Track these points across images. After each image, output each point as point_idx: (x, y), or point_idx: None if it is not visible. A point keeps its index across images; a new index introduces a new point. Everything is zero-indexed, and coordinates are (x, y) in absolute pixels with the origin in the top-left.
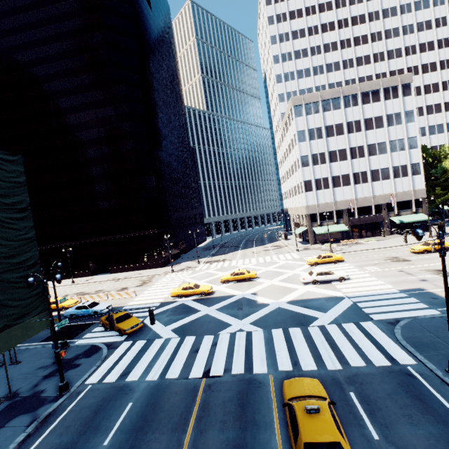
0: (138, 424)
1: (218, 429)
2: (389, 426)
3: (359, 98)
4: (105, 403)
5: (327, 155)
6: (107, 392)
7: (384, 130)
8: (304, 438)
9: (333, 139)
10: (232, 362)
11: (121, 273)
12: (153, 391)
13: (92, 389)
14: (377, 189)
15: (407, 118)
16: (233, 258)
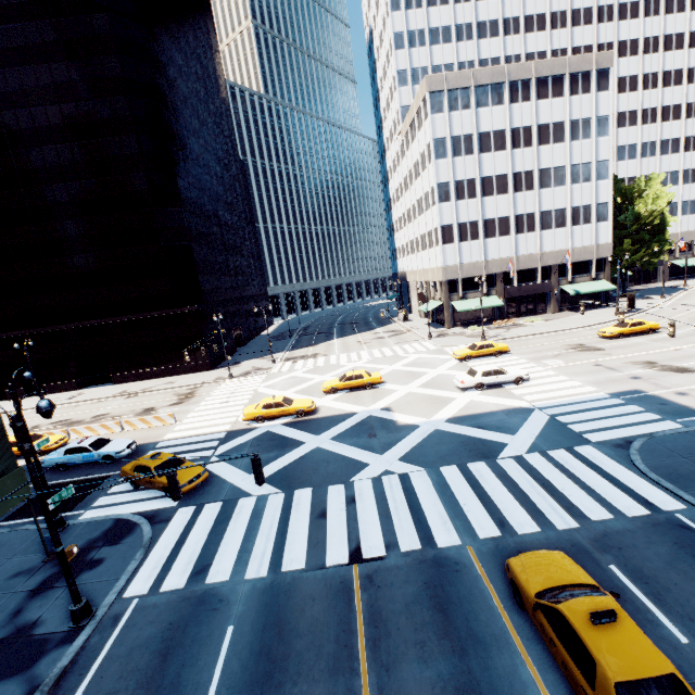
0: (259, 669)
1: (415, 658)
2: (694, 617)
3: (533, 88)
4: (178, 634)
5: (479, 183)
6: (175, 610)
7: (564, 147)
8: (611, 675)
9: (489, 157)
10: (394, 530)
11: (135, 382)
12: (266, 598)
13: (141, 607)
14: (547, 243)
15: (598, 129)
16: (329, 352)
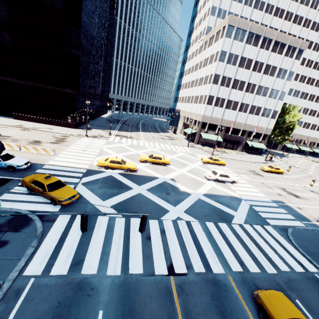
0: None
1: None
2: None
3: (272, 44)
4: (65, 312)
5: (233, 81)
6: (62, 292)
7: (272, 79)
8: None
9: (241, 70)
10: (189, 256)
11: (28, 122)
12: (122, 292)
13: (36, 285)
14: (248, 120)
15: (288, 77)
16: (139, 138)
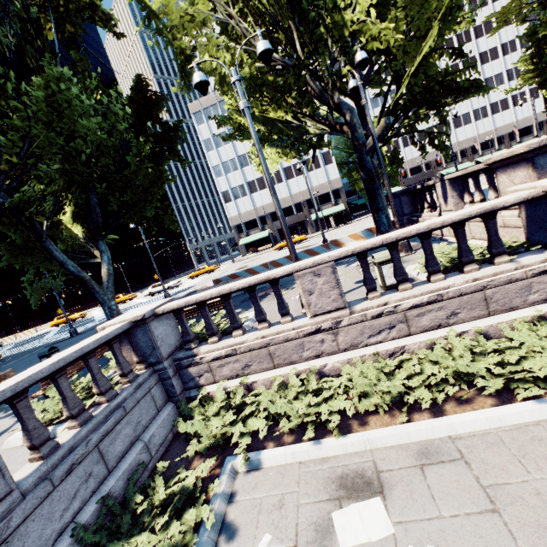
0: None
1: None
2: None
3: None
4: None
5: (238, 160)
6: None
7: None
8: None
9: (240, 143)
10: None
11: None
12: None
13: None
14: (293, 187)
15: None
16: None
